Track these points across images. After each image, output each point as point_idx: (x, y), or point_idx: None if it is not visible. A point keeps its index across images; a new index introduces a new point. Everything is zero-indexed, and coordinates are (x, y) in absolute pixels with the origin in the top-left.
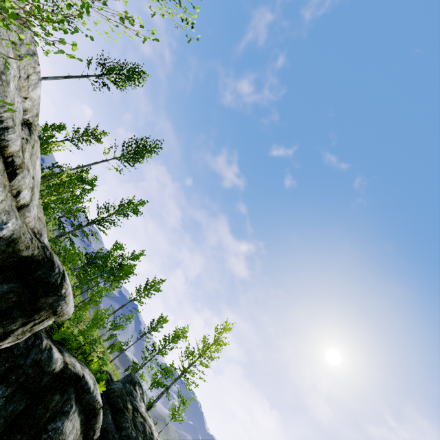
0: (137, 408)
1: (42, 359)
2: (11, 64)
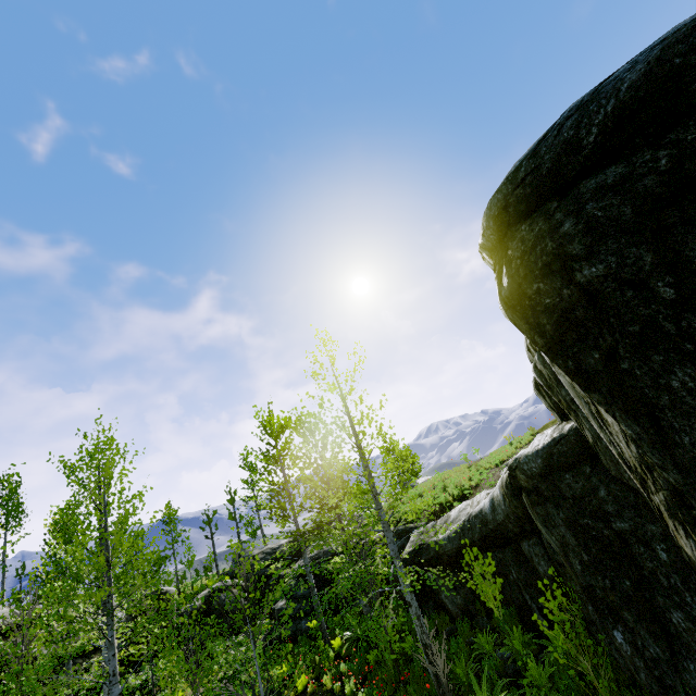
0: (254, 555)
1: (191, 610)
2: (6, 612)
